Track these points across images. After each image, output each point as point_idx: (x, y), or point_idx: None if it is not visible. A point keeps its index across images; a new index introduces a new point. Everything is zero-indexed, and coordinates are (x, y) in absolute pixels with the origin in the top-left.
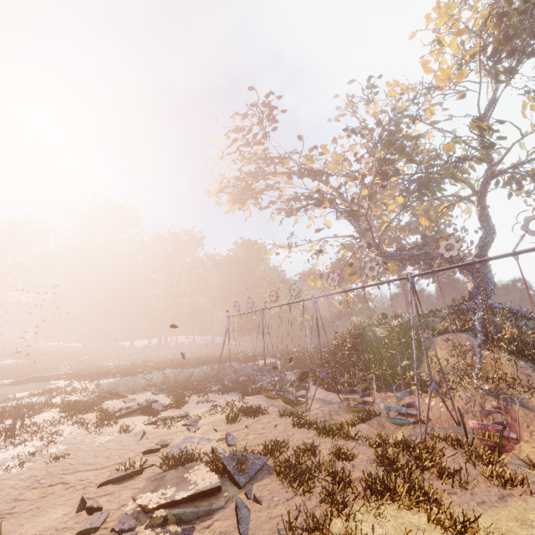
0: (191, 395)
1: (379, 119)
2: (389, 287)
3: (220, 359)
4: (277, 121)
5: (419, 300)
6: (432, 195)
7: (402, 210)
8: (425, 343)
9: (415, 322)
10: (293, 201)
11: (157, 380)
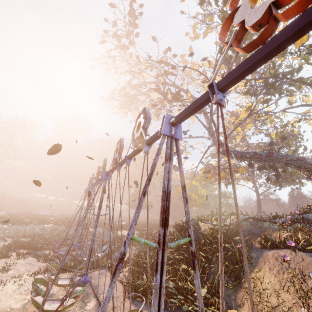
0: (12, 256)
1: (233, 30)
2: (145, 153)
3: (68, 224)
4: (137, 26)
5: (182, 184)
6: (280, 94)
7: (250, 114)
8: (252, 255)
9: (248, 224)
10: (162, 107)
11: (30, 232)
